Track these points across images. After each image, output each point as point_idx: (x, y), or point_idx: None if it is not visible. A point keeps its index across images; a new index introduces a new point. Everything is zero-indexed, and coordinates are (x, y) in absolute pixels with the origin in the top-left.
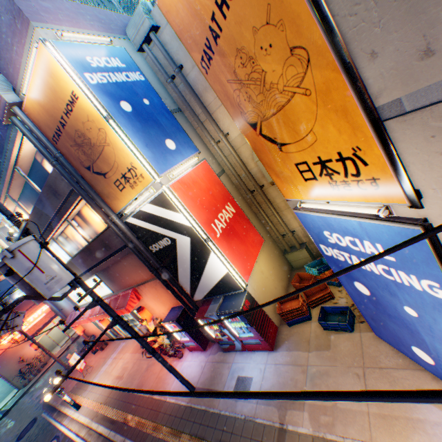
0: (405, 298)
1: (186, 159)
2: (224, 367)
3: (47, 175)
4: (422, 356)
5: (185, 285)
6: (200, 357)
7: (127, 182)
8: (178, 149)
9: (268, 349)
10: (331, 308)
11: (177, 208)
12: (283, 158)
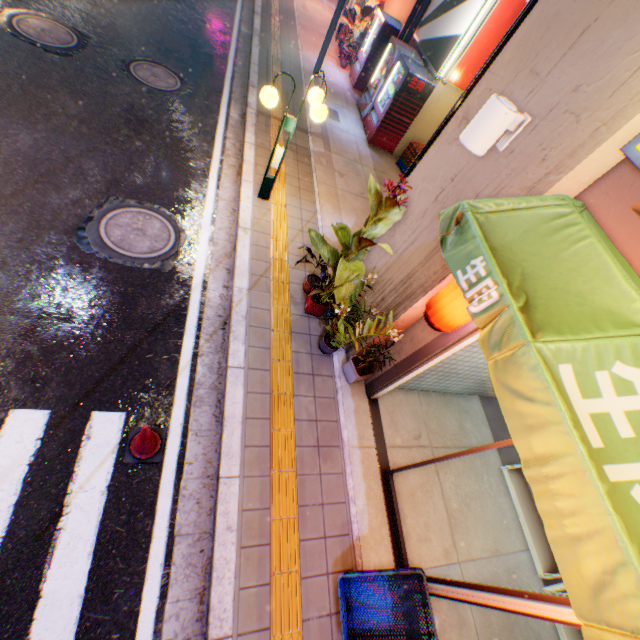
0: None
1: None
2: (342, 104)
3: None
4: None
5: (434, 4)
6: (345, 85)
7: None
8: None
9: (369, 139)
10: None
11: None
12: None
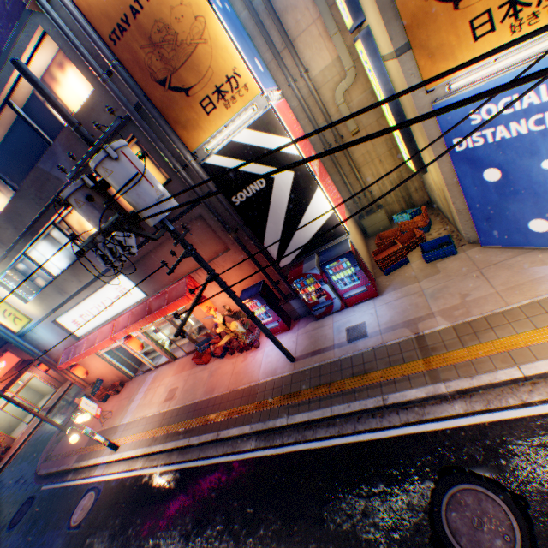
0: (547, 149)
1: (273, 88)
2: (324, 329)
3: (51, 123)
4: (538, 228)
5: (271, 247)
6: (286, 336)
7: (220, 100)
8: (265, 74)
9: (373, 296)
10: (430, 244)
11: (285, 132)
12: (453, 21)
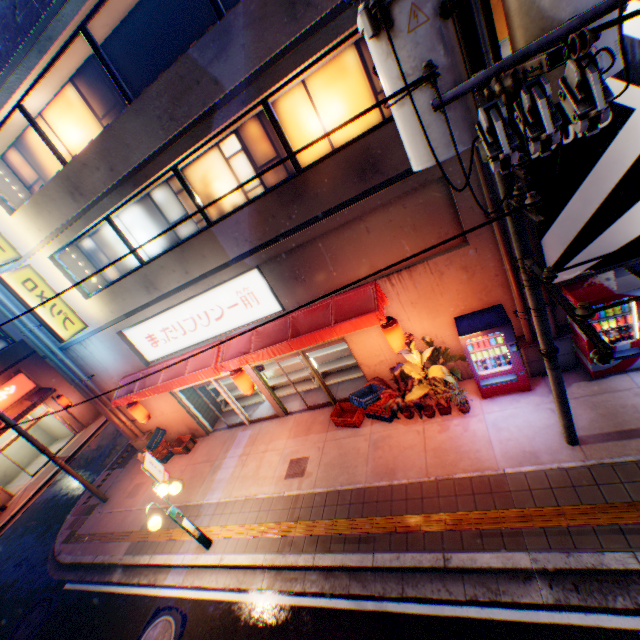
0: None
1: None
2: (623, 396)
3: None
4: None
5: (552, 247)
6: (527, 400)
7: None
8: None
9: None
10: None
11: None
12: None
